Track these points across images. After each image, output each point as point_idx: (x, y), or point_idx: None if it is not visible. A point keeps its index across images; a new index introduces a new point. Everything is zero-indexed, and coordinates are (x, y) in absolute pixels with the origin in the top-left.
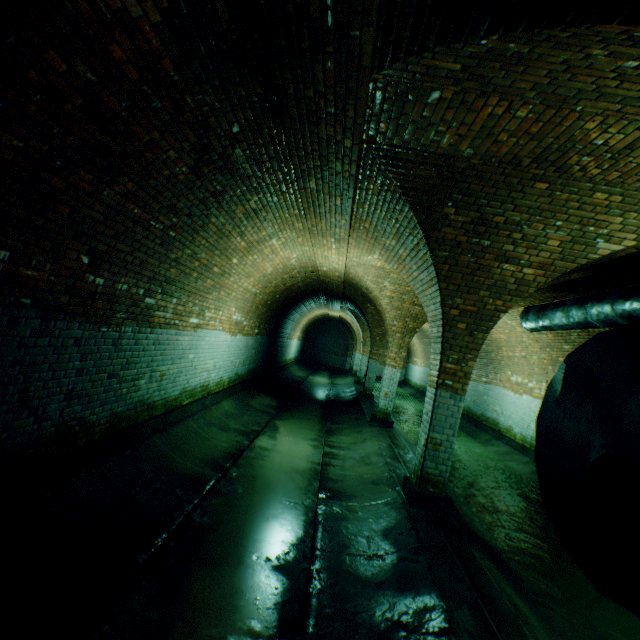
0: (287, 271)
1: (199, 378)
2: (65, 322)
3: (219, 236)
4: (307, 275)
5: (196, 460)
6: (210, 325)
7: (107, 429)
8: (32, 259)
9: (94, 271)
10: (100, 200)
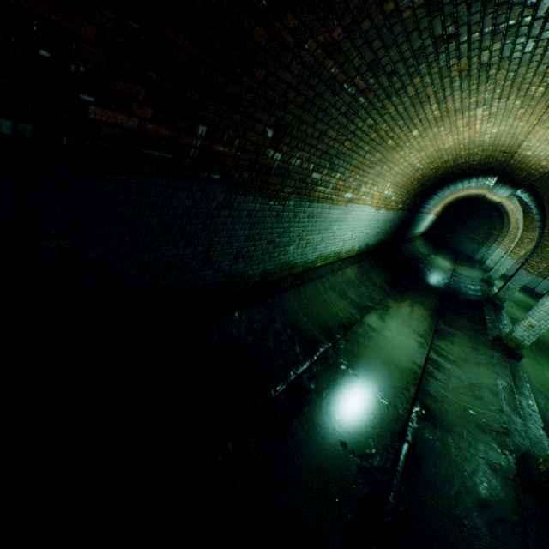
0: (468, 147)
1: (335, 246)
2: (242, 196)
3: (412, 102)
4: (491, 154)
5: (314, 322)
6: (360, 200)
7: (258, 280)
8: (224, 134)
9: (274, 146)
10: (298, 57)
